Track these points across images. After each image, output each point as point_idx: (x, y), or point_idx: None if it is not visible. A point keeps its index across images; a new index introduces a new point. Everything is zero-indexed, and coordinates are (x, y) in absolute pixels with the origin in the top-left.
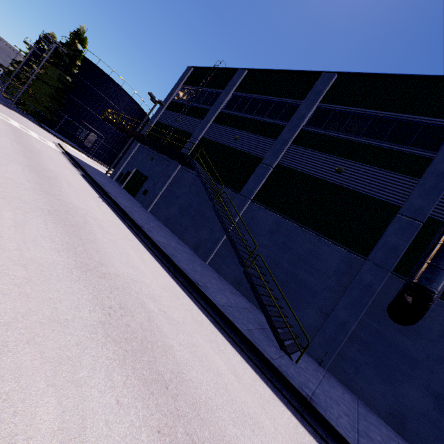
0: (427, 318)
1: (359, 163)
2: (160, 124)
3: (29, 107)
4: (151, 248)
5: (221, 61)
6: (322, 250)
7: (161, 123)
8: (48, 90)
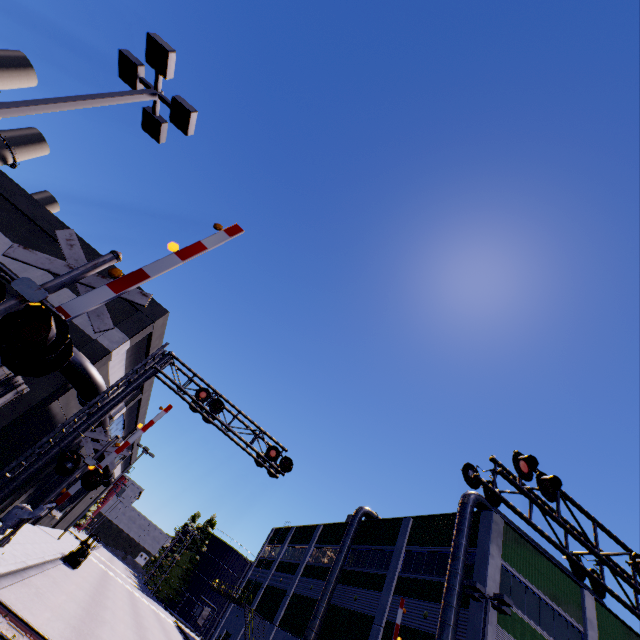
0: None
1: (318, 579)
2: (249, 581)
3: (163, 592)
4: None
5: (287, 521)
6: None
7: (250, 580)
8: (181, 572)
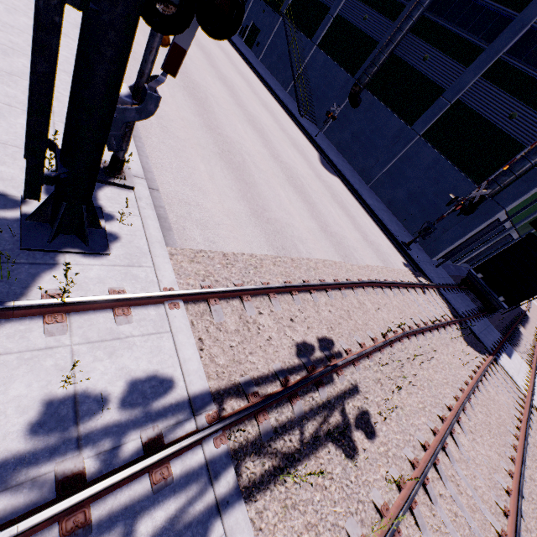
0: (363, 103)
1: (376, 12)
2: None
3: None
4: (255, 72)
5: None
6: (339, 76)
7: None
8: None
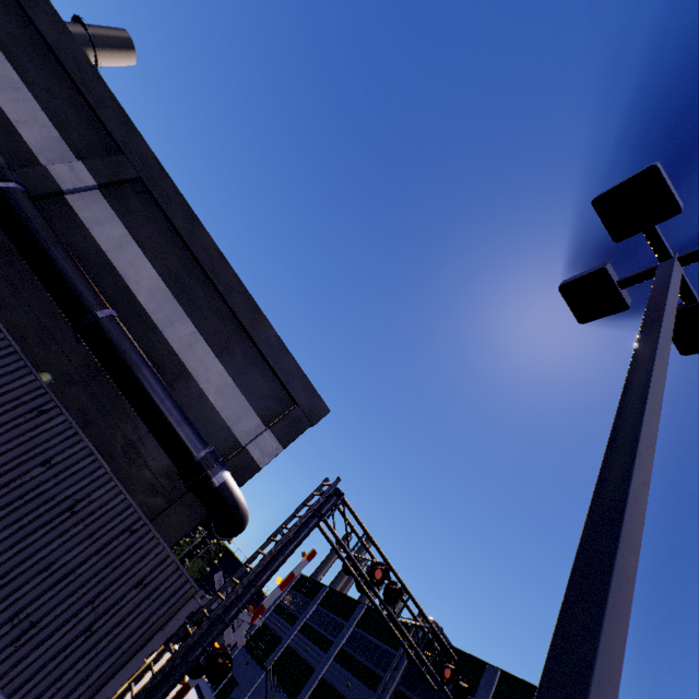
0: None
1: (358, 679)
2: (264, 625)
3: None
4: None
5: (318, 573)
6: None
7: (265, 624)
8: None
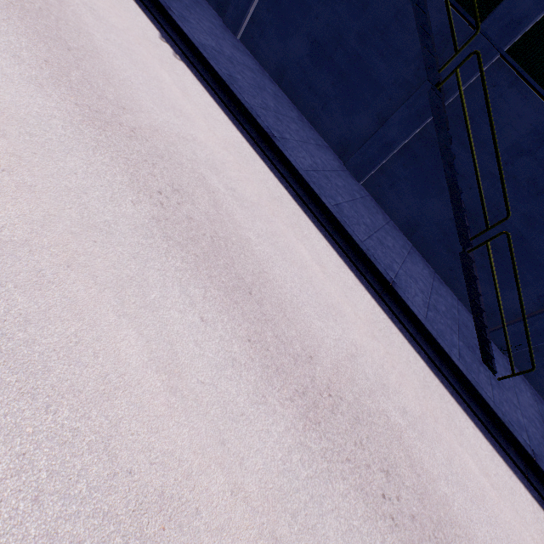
0: None
1: None
2: None
3: None
4: (308, 205)
5: None
6: None
7: None
8: None
